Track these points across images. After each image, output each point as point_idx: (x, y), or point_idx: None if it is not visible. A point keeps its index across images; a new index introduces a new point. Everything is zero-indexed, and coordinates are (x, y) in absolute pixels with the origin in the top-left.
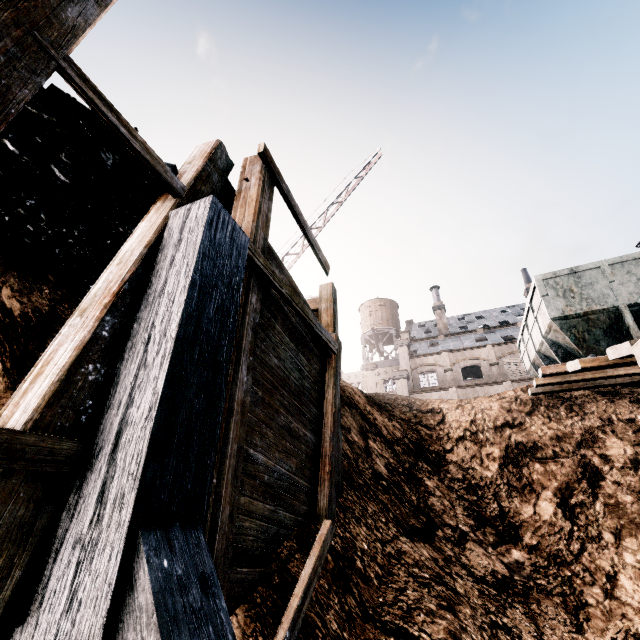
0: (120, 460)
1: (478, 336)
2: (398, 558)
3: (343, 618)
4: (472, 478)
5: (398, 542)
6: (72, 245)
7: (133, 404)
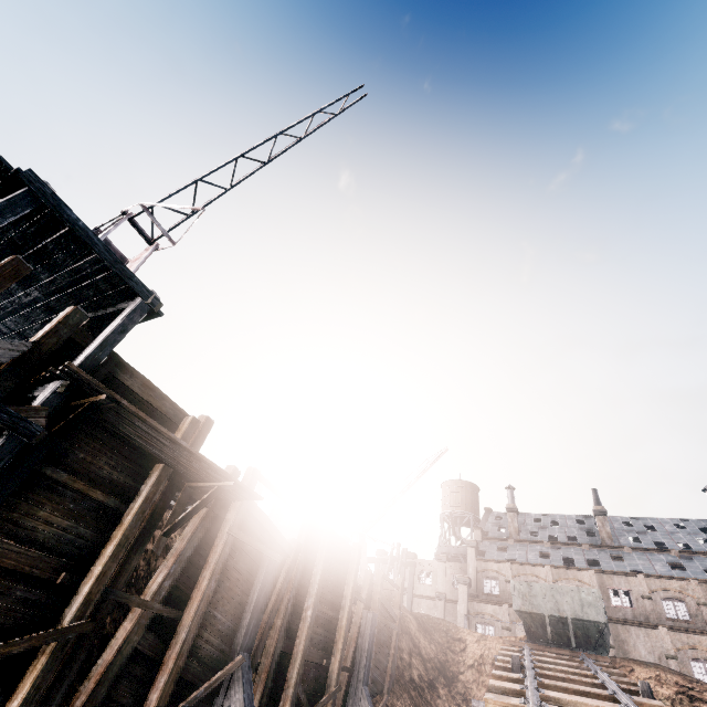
0: (360, 674)
1: (543, 550)
2: None
3: None
4: (469, 694)
5: None
6: None
7: (360, 663)
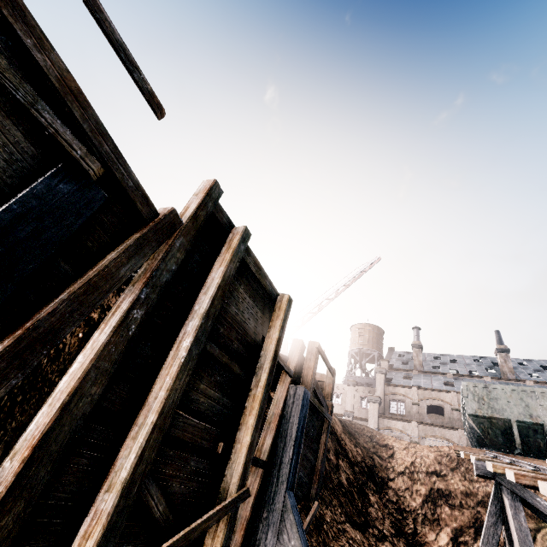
0: (281, 472)
1: (447, 380)
2: (343, 532)
3: (317, 543)
4: (402, 503)
5: (345, 525)
6: None
7: (283, 457)
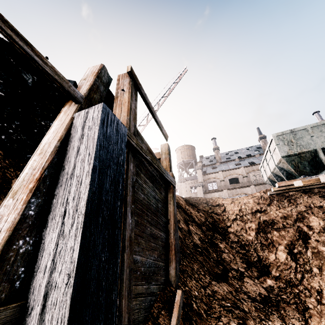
0: (47, 322)
1: (236, 162)
2: (213, 296)
3: None
4: (242, 240)
5: (211, 285)
6: (12, 133)
7: (55, 269)
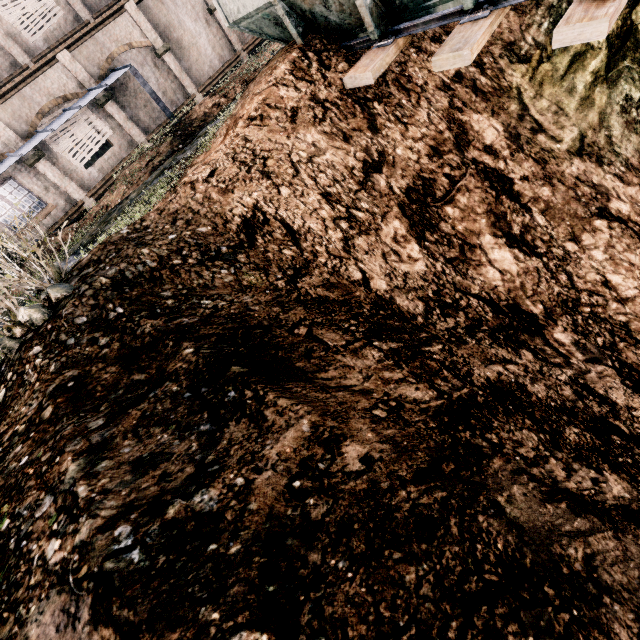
0: None
1: None
2: None
3: None
4: (425, 292)
5: None
6: None
7: None
